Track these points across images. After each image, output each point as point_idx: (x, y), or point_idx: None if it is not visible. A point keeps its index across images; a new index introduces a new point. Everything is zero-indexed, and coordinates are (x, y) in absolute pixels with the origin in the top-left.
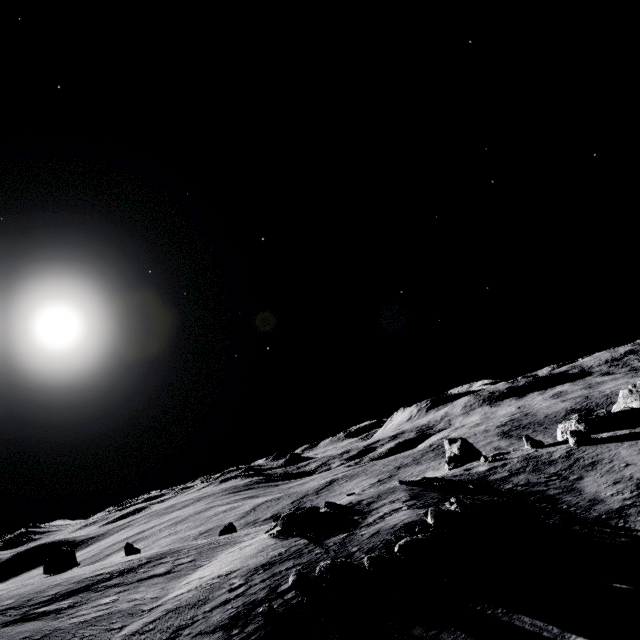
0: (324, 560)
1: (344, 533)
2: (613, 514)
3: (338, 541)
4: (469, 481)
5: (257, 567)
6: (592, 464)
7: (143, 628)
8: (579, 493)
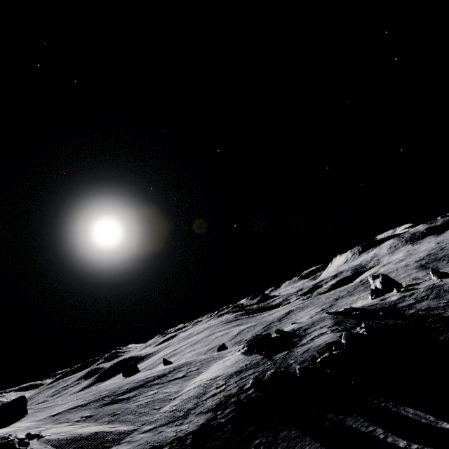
0: (272, 369)
1: (286, 351)
2: None
3: (282, 356)
4: (381, 309)
5: (232, 373)
6: None
7: (170, 409)
8: None
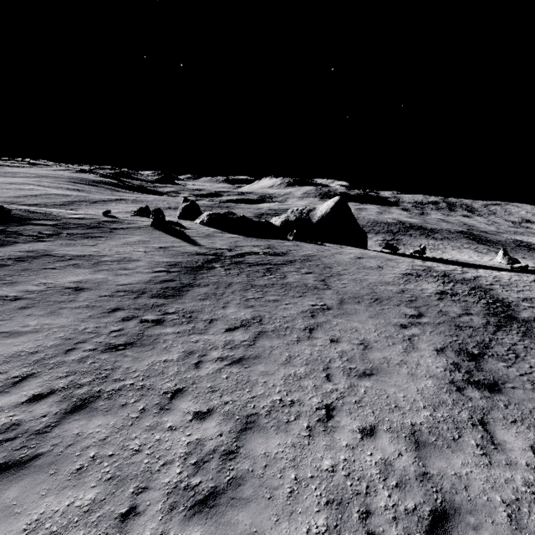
0: None
1: None
2: None
3: None
4: (13, 217)
5: None
6: (92, 237)
7: None
8: None
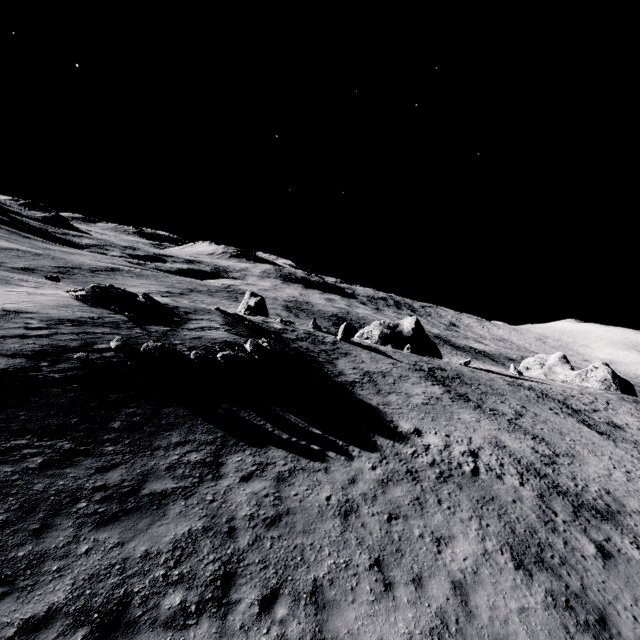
0: (146, 340)
1: (166, 327)
2: (348, 383)
3: (161, 331)
4: (269, 331)
5: (62, 319)
6: (346, 354)
7: None
8: (335, 366)
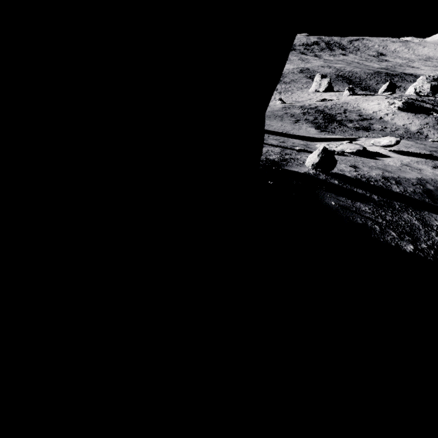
0: None
1: None
2: None
3: None
4: None
5: (437, 123)
6: None
7: None
8: None
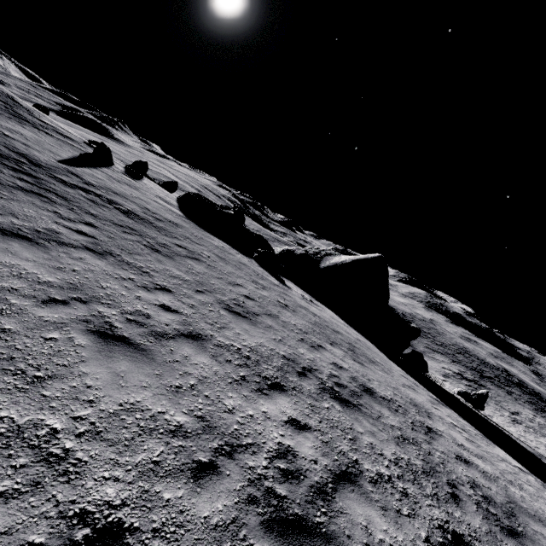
0: None
1: None
2: None
3: None
4: None
5: None
6: None
7: None
8: None
